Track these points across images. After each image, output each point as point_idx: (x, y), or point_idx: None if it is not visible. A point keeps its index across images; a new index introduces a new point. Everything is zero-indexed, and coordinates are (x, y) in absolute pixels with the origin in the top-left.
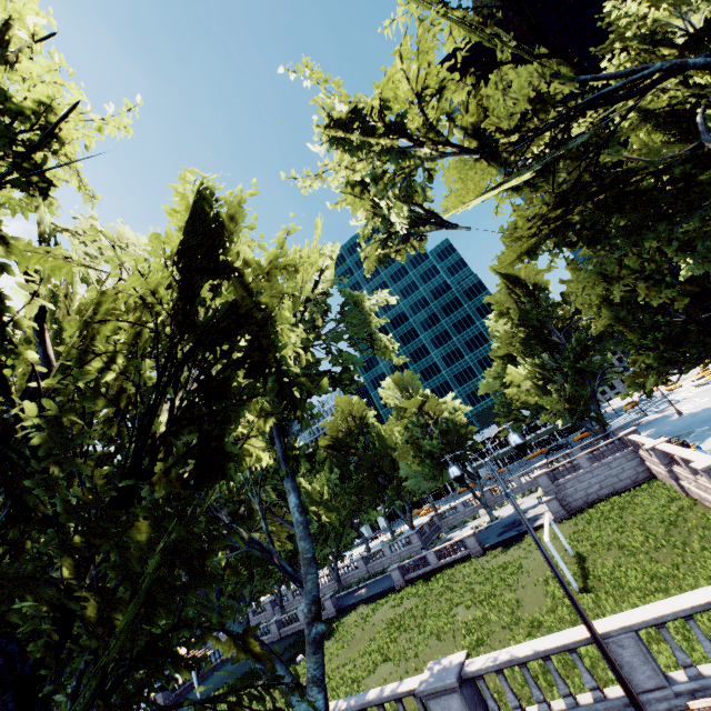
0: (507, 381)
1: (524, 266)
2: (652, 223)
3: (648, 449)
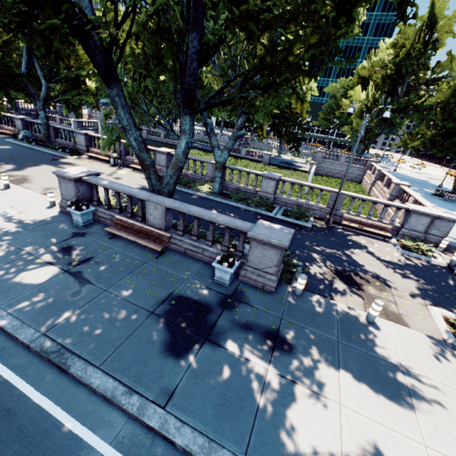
0: (349, 95)
1: (450, 17)
2: None
3: (378, 169)
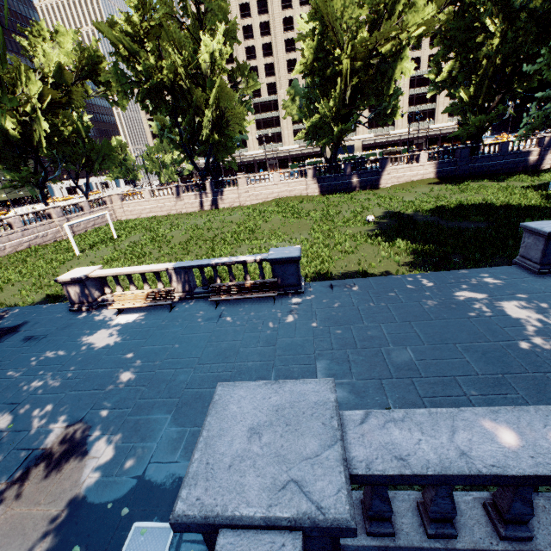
0: None
1: None
2: (31, 125)
3: None
